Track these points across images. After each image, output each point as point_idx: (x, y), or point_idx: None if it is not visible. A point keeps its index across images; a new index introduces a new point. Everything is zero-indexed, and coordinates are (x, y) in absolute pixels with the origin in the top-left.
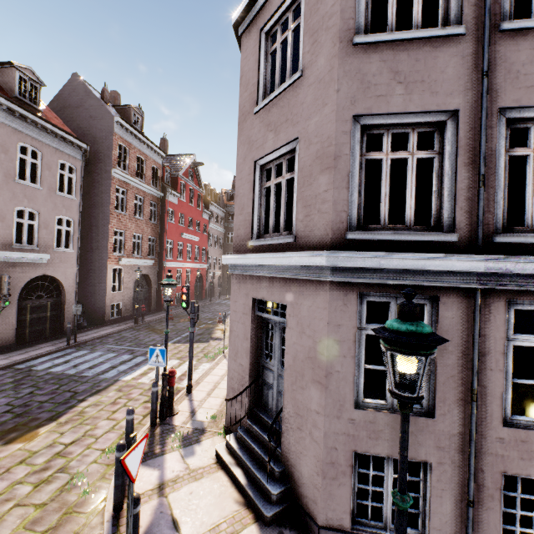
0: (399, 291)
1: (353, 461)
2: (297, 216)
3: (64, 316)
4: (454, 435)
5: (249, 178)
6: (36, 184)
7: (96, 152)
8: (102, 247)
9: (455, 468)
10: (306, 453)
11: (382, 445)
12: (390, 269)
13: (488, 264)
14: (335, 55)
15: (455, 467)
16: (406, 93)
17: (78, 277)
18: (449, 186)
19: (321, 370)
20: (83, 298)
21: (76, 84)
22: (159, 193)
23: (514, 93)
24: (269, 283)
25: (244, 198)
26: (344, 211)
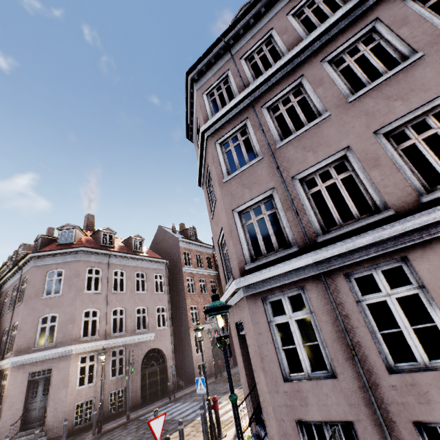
0: (281, 290)
1: (299, 431)
2: (231, 265)
3: (168, 378)
4: (357, 390)
5: (218, 252)
6: (144, 291)
7: (173, 261)
8: (185, 320)
9: (371, 423)
10: (273, 432)
11: (311, 410)
12: (270, 279)
13: (312, 257)
14: (219, 190)
15: (371, 422)
16: (250, 191)
17: (172, 346)
18: (285, 222)
19: (259, 357)
20: (180, 363)
21: (160, 231)
22: (214, 272)
23: (295, 168)
24: (235, 309)
25: (220, 263)
26: (241, 255)
